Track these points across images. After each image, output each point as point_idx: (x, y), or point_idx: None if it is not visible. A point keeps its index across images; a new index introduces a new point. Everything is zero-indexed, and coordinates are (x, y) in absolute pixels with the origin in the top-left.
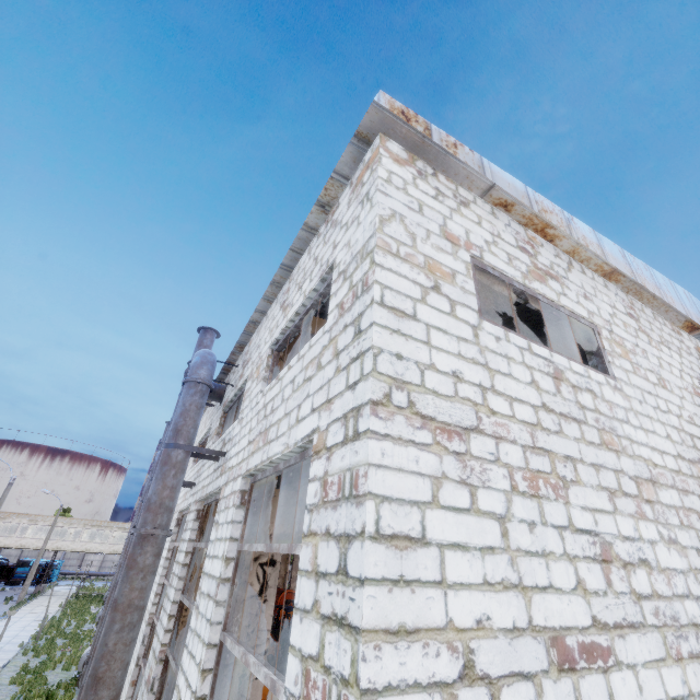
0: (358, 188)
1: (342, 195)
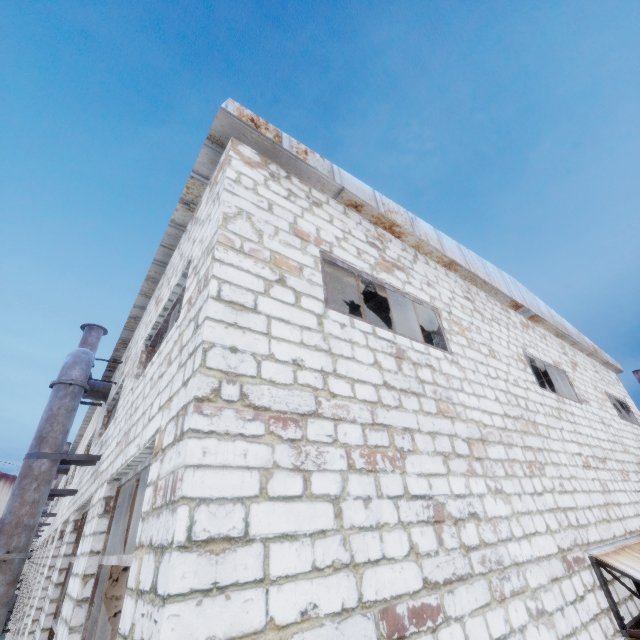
0: (213, 187)
1: (204, 193)
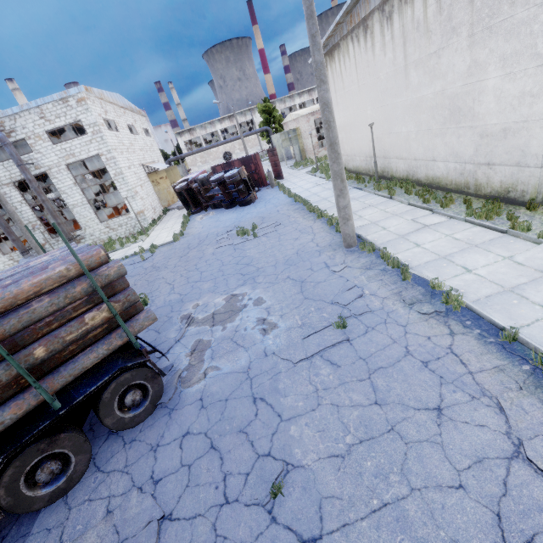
0: (80, 104)
1: (70, 99)
